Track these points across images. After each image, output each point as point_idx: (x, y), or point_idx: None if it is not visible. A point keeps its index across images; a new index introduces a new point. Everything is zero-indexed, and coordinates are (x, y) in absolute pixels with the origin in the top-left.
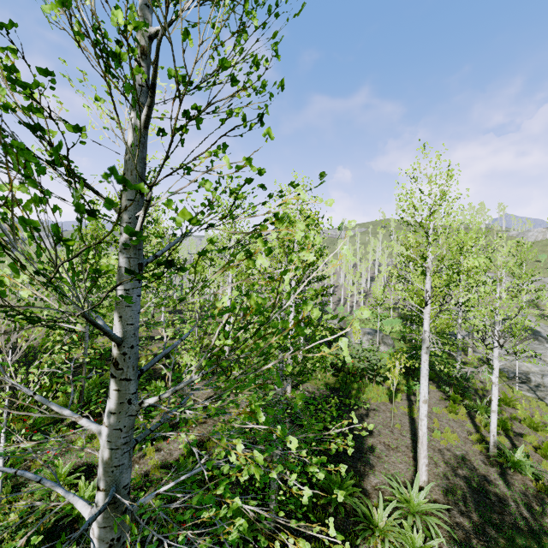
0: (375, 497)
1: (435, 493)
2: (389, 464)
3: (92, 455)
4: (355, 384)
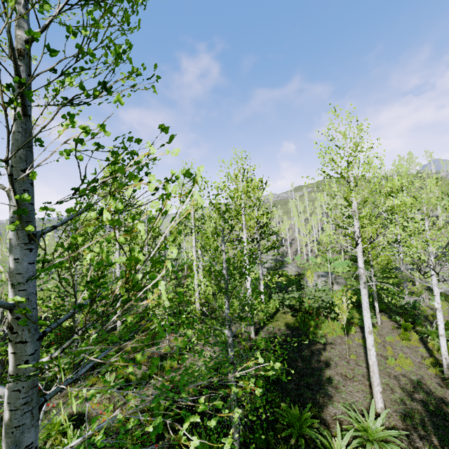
0: (334, 427)
1: (393, 419)
2: (346, 394)
3: (83, 405)
4: (312, 322)
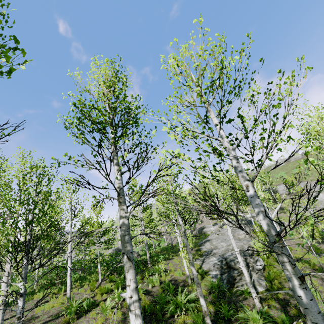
0: None
1: None
2: None
3: None
4: (41, 290)
